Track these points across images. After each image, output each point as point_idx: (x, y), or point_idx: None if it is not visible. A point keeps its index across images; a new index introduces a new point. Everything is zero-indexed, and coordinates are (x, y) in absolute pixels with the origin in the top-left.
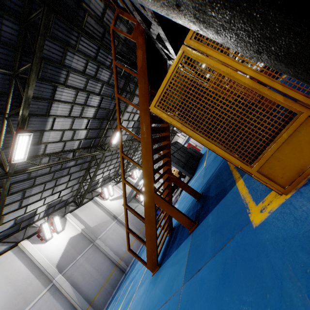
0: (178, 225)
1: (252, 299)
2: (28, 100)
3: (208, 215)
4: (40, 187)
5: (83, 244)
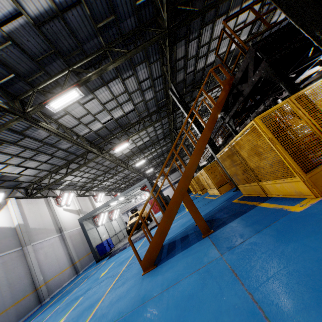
0: (171, 242)
1: (319, 227)
2: (104, 70)
3: (228, 224)
4: (18, 150)
5: (11, 242)
